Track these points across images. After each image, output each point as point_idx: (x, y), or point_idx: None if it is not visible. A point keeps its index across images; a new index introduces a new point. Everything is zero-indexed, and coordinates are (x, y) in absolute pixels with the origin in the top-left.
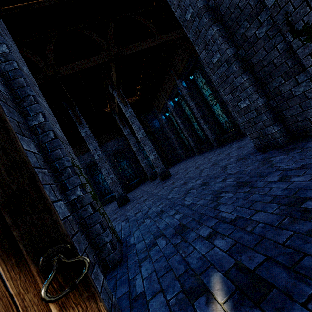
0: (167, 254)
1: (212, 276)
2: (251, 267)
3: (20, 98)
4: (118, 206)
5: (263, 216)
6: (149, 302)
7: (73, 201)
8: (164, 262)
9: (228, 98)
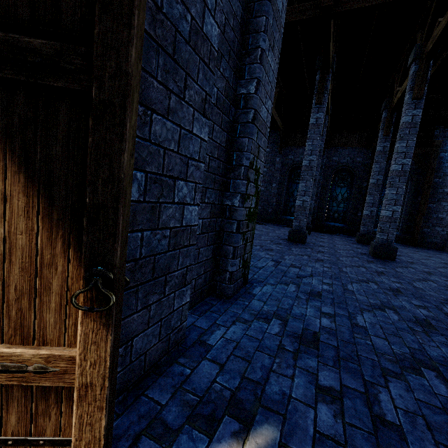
0: (264, 344)
1: (269, 425)
2: None
3: (247, 50)
4: (287, 238)
5: None
6: (204, 360)
7: (226, 206)
8: (252, 347)
9: None
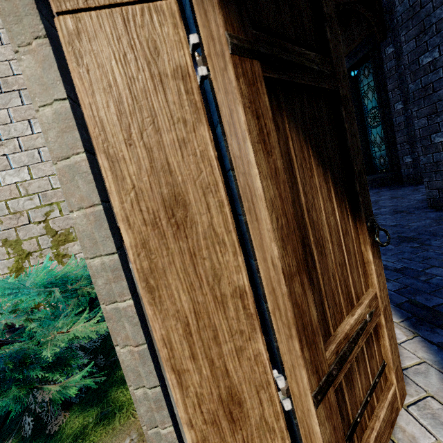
0: None
1: None
2: (429, 305)
3: None
4: None
5: (442, 271)
6: None
7: None
8: None
9: (419, 124)
